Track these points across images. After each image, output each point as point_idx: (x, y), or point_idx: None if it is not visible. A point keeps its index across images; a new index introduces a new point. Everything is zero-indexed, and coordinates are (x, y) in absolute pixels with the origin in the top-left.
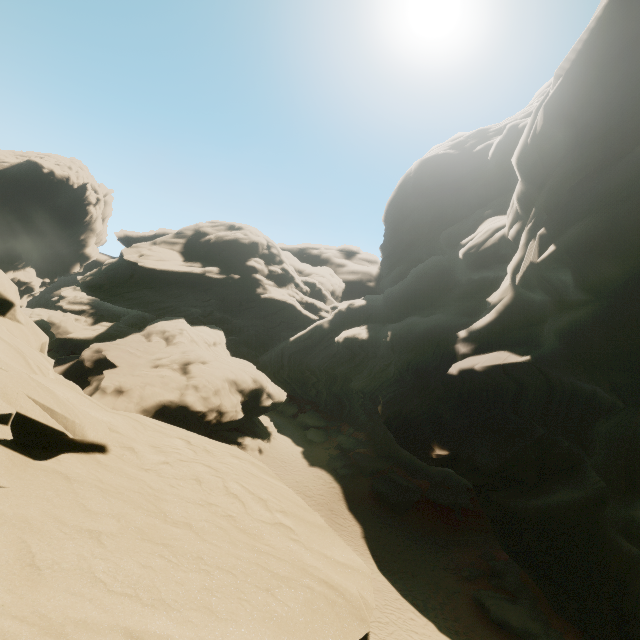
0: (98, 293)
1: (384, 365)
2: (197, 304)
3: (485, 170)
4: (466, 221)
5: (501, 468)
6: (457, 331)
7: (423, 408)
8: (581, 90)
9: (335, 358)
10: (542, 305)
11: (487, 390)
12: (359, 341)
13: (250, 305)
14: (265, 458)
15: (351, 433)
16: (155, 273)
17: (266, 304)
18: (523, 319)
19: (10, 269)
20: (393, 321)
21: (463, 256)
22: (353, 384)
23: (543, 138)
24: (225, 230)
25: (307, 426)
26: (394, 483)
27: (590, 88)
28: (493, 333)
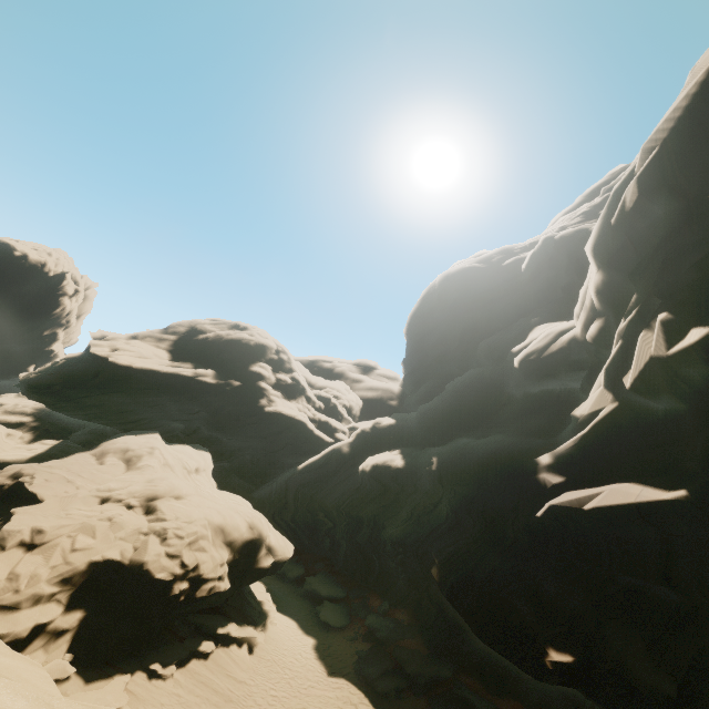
0: (44, 396)
1: (430, 504)
2: (180, 417)
3: (519, 282)
4: (507, 331)
5: (680, 694)
6: (533, 456)
7: (507, 573)
8: (689, 156)
9: (359, 493)
10: (672, 416)
11: (608, 544)
12: (392, 470)
13: (249, 420)
14: (258, 663)
15: (386, 610)
16: (129, 372)
17: (270, 420)
18: (640, 437)
19: None
20: (433, 444)
21: (519, 364)
22: (388, 532)
23: (636, 215)
24: (227, 329)
25: (318, 598)
26: (466, 707)
27: (701, 153)
28: (594, 458)
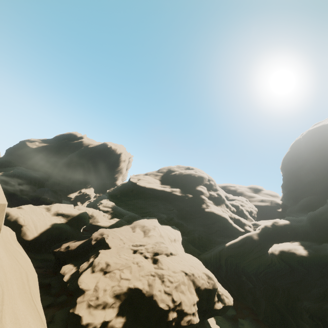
0: (114, 199)
1: None
2: (164, 211)
3: None
4: None
5: None
6: None
7: None
8: None
9: (271, 268)
10: None
11: None
12: (297, 256)
13: (197, 215)
14: None
15: None
16: (144, 189)
17: (208, 216)
18: None
19: (84, 187)
20: (327, 241)
21: None
22: (306, 305)
23: None
24: (184, 169)
25: None
26: None
27: None
28: None
